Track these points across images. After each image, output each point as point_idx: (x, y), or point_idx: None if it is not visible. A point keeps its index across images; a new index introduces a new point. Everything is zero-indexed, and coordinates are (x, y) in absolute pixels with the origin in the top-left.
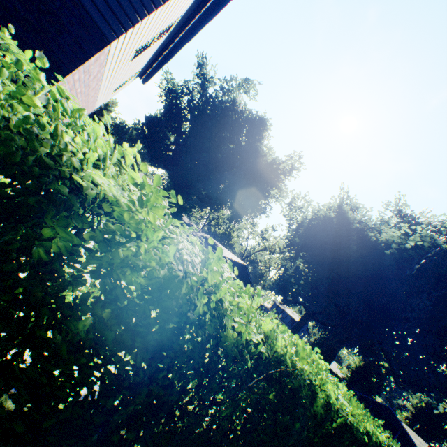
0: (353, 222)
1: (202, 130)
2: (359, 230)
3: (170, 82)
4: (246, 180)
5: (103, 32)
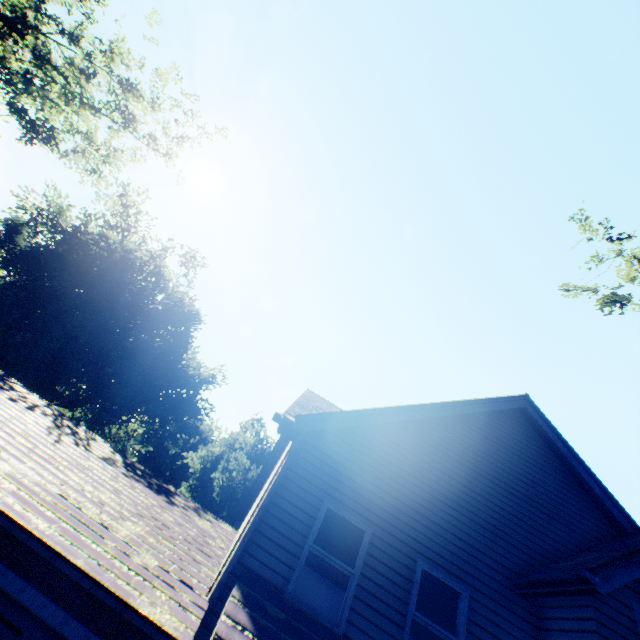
0: None
1: (108, 324)
2: None
3: (55, 206)
4: (153, 397)
5: None
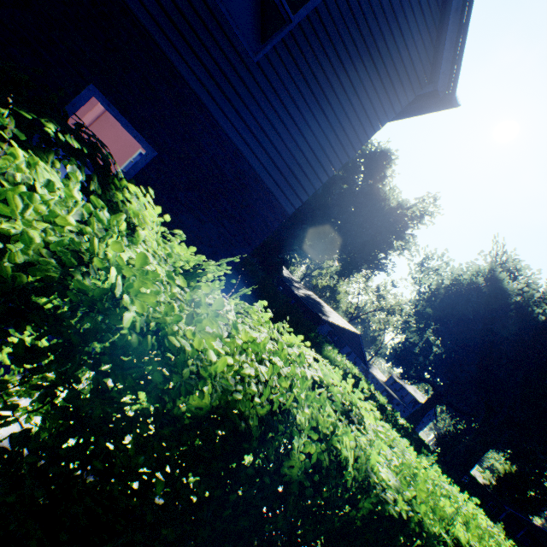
0: (511, 294)
1: None
2: (519, 304)
3: None
4: (362, 229)
5: (284, 208)
